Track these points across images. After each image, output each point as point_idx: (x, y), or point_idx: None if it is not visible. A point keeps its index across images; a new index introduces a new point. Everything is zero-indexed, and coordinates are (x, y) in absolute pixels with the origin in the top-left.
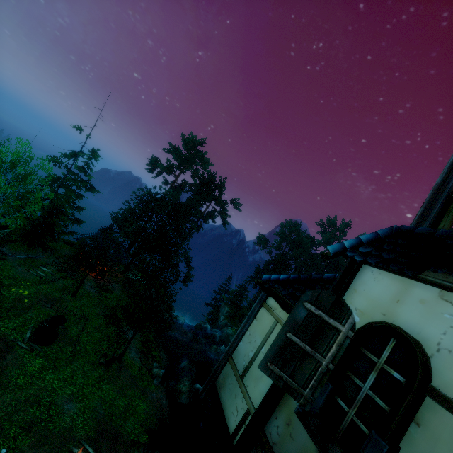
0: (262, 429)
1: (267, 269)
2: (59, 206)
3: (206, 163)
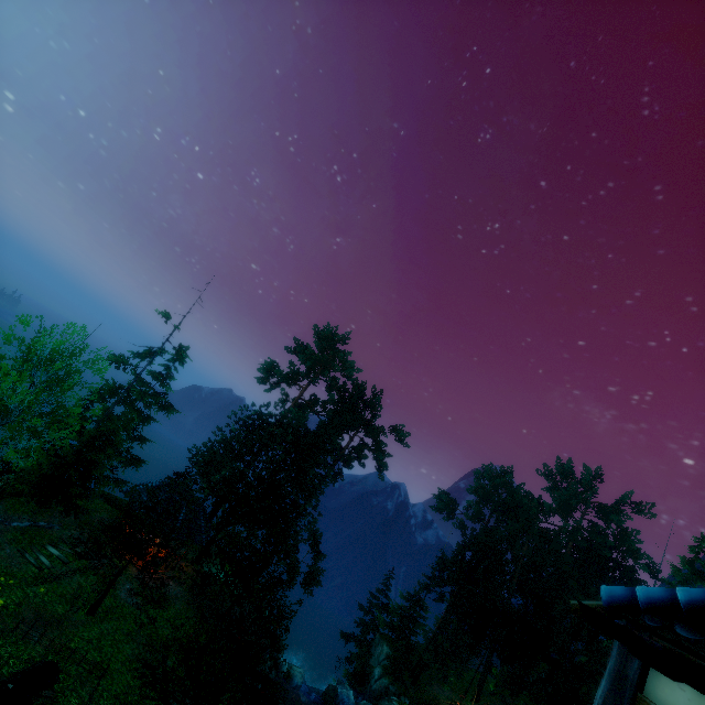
0: None
1: (460, 560)
2: (109, 432)
3: (350, 368)
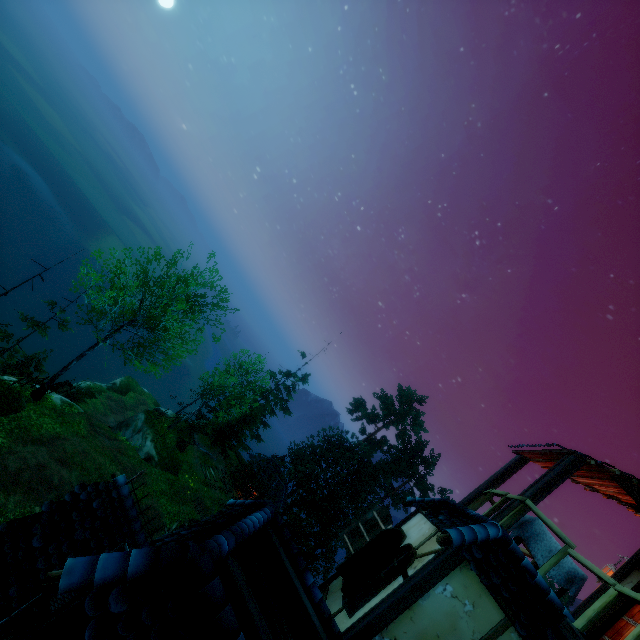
0: (329, 582)
1: None
2: (254, 415)
3: (418, 426)
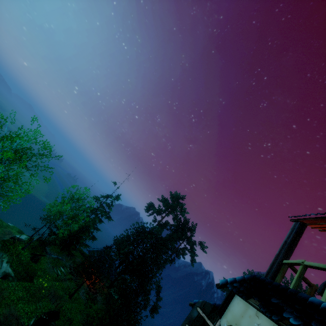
0: None
1: None
2: (88, 226)
3: (183, 211)
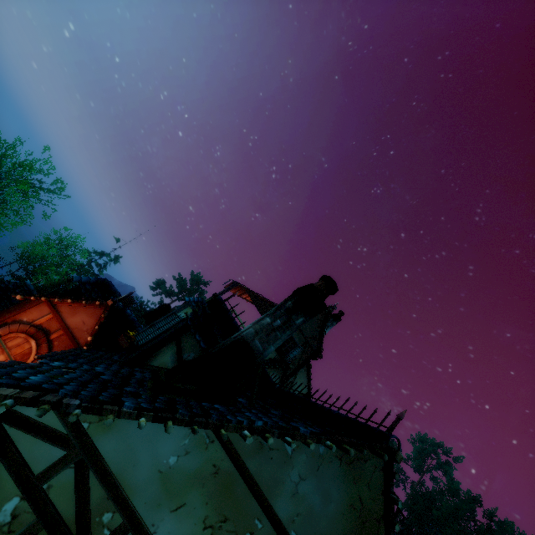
0: None
1: None
2: (68, 283)
3: None
